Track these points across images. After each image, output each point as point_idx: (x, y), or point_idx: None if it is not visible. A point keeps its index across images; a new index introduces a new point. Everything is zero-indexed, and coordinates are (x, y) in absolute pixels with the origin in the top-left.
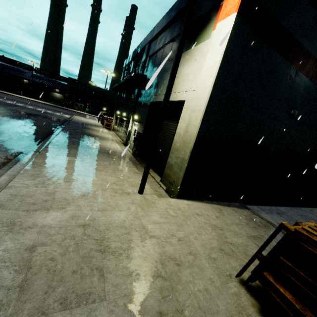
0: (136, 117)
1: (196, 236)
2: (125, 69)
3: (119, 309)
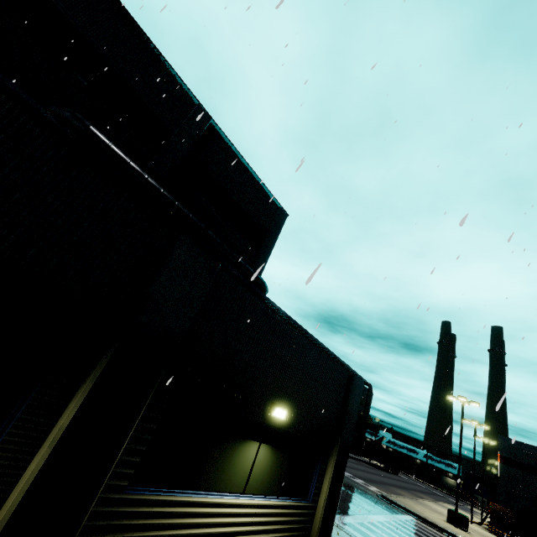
0: None
1: None
2: None
3: None
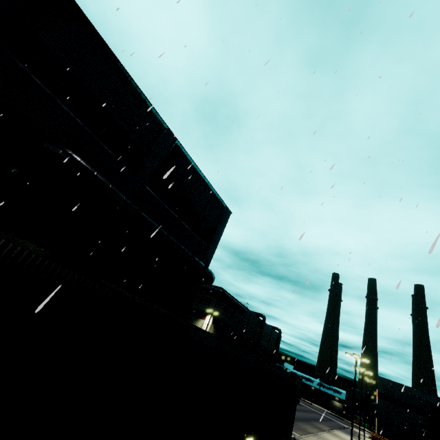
0: None
1: None
2: None
3: None
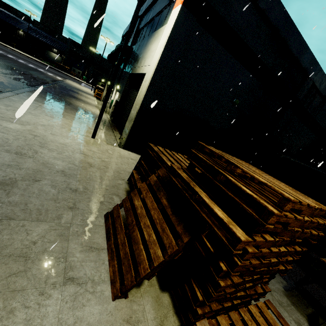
0: (118, 87)
1: (118, 164)
2: (122, 39)
3: (39, 162)
